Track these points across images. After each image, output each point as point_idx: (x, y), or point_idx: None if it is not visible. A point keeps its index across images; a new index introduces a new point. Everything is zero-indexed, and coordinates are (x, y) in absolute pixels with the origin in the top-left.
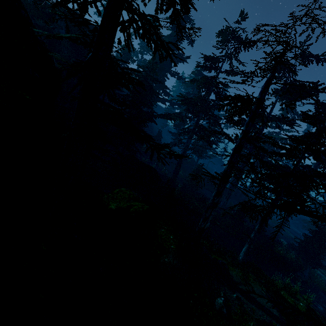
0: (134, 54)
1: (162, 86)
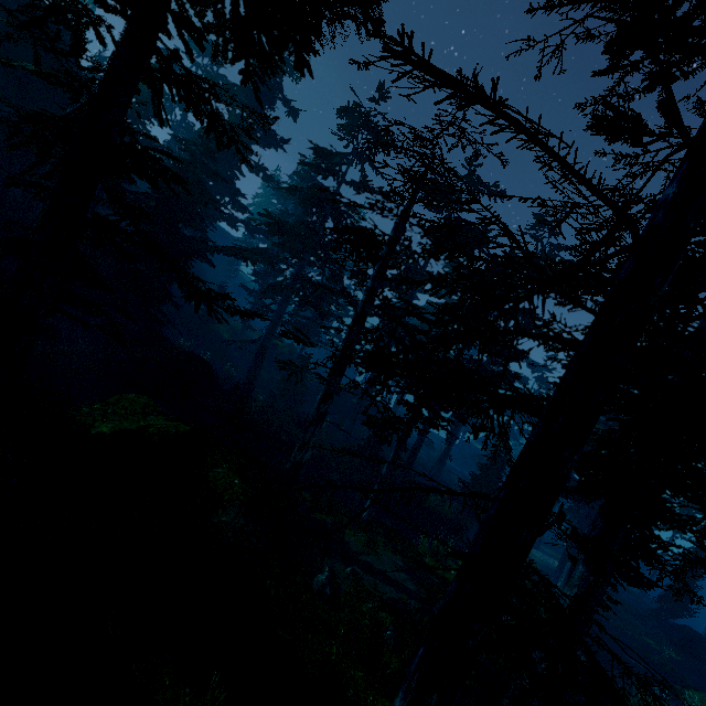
0: (165, 105)
1: (229, 189)
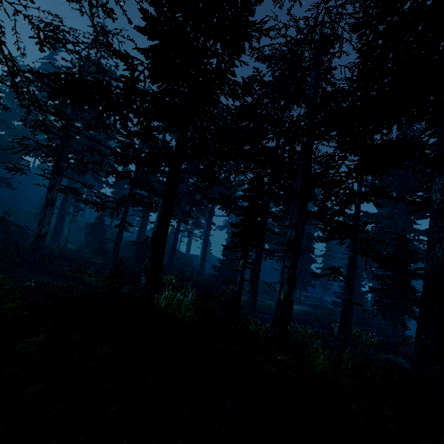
0: None
1: None
